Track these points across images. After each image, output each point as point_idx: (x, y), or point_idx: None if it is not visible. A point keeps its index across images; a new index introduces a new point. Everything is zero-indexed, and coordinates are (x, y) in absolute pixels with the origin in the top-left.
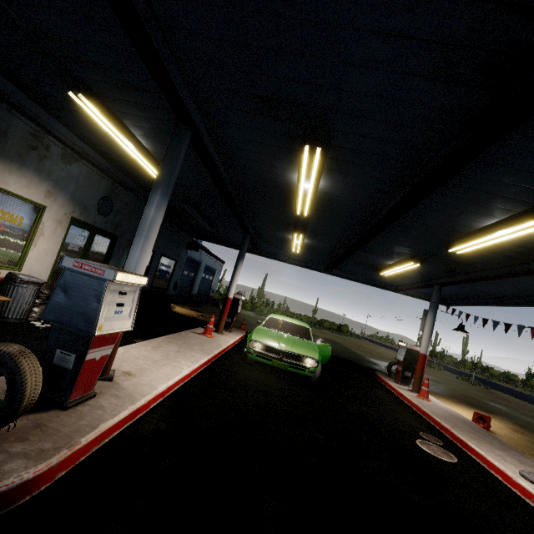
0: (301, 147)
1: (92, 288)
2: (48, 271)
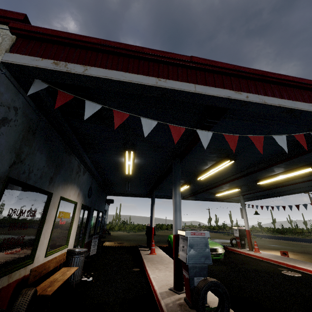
0: (220, 159)
1: (202, 242)
2: (73, 242)
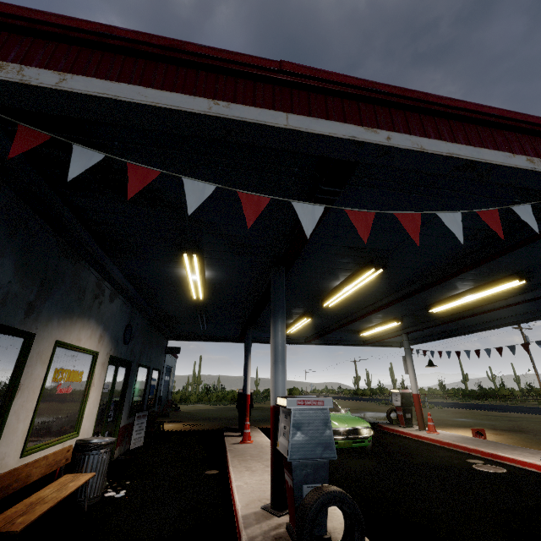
0: (359, 267)
1: (319, 418)
2: (92, 426)
